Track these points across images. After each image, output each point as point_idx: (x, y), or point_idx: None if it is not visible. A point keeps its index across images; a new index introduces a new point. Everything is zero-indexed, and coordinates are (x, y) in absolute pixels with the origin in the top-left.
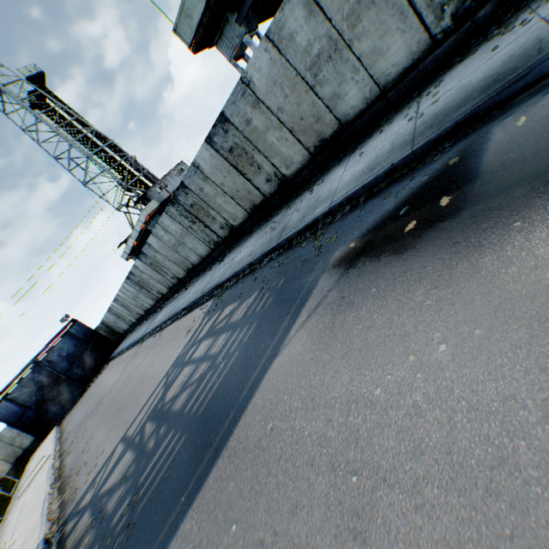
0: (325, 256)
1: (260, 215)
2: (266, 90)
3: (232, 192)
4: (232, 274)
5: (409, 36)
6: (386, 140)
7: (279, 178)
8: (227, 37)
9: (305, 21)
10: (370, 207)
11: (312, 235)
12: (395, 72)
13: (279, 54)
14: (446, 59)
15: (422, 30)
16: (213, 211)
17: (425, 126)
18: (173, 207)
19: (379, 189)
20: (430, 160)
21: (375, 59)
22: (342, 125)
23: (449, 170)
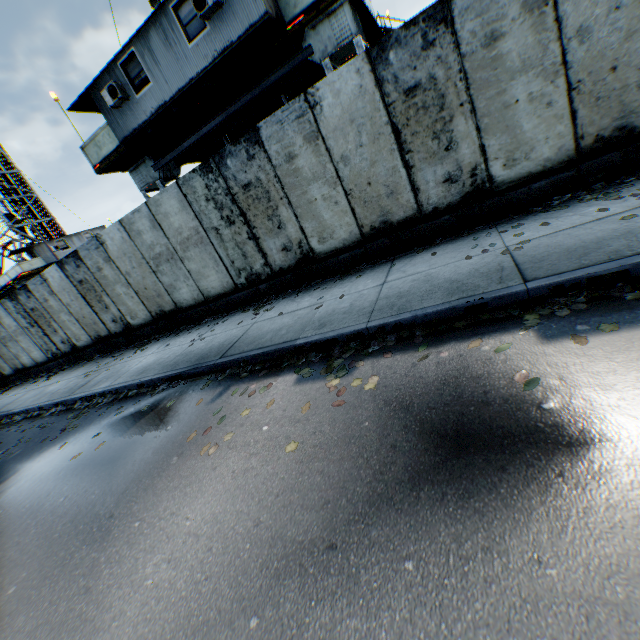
0: (50, 446)
1: (104, 347)
2: (118, 254)
3: (79, 315)
4: (25, 409)
5: (222, 275)
6: (178, 346)
7: (125, 323)
8: (143, 172)
9: (151, 228)
10: (109, 411)
11: (83, 409)
12: (214, 292)
13: (130, 237)
14: (244, 301)
15: (229, 276)
16: (57, 323)
17: (178, 359)
18: (13, 302)
19: (131, 395)
20: (152, 394)
21: (200, 277)
22: (178, 308)
23: (136, 415)
